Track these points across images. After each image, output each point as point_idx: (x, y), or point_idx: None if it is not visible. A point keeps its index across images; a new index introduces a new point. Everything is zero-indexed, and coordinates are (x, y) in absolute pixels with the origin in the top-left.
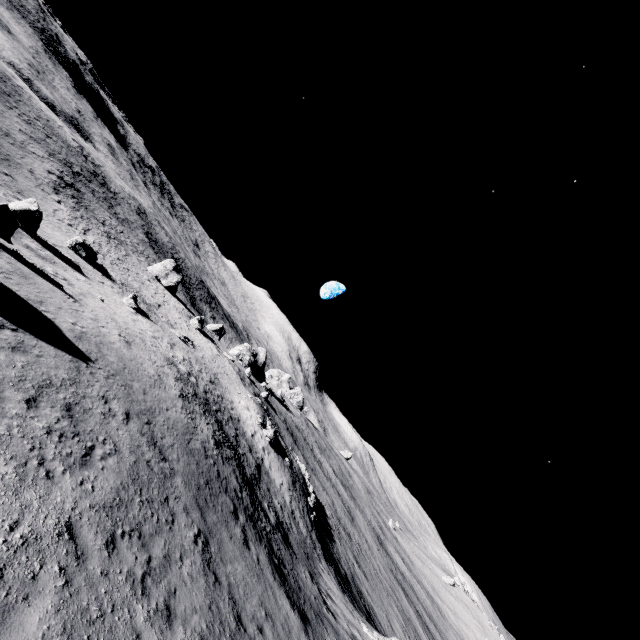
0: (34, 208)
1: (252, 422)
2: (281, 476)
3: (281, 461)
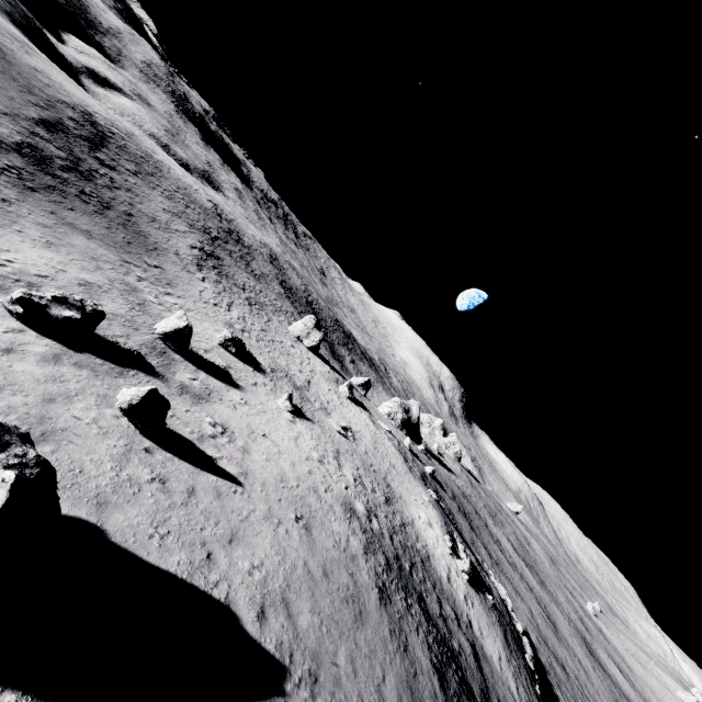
0: (183, 324)
1: (440, 549)
2: (494, 640)
3: (484, 603)
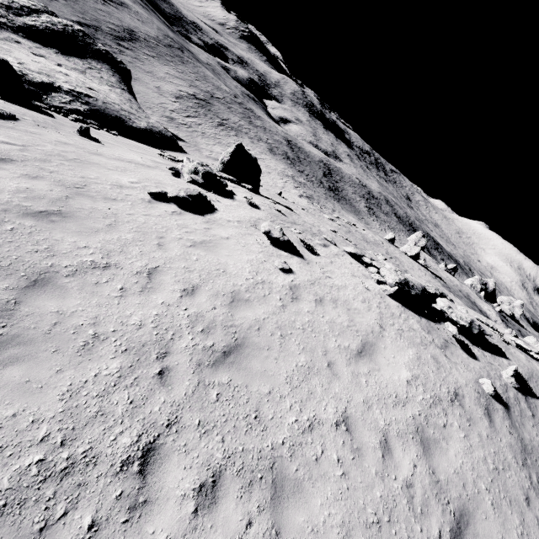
0: (394, 236)
1: (493, 316)
2: None
3: None
